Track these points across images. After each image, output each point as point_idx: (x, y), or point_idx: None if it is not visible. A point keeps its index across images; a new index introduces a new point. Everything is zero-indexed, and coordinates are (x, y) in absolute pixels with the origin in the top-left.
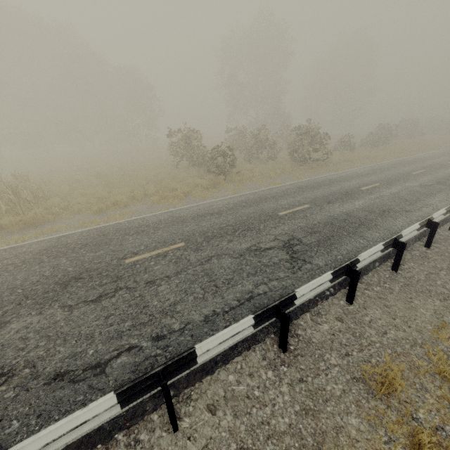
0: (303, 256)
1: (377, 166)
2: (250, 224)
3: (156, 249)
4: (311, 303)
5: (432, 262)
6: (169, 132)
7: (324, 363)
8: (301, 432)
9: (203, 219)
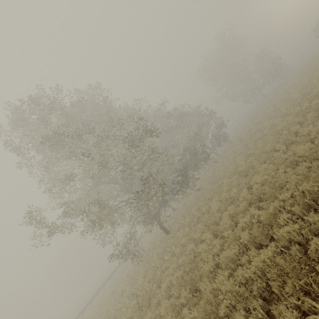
0: None
1: None
2: None
3: None
4: None
5: None
6: None
7: None
8: None
9: None
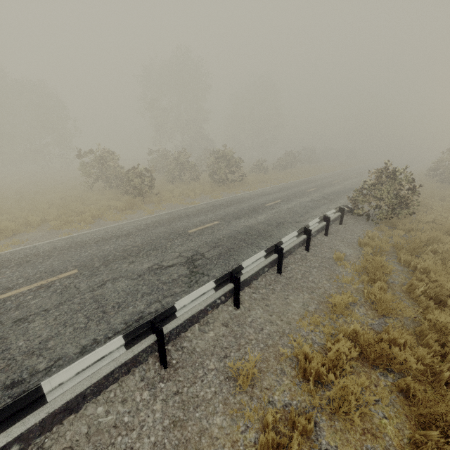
0: (202, 269)
1: (283, 185)
2: (157, 244)
3: (39, 280)
4: (201, 313)
5: (308, 263)
6: (79, 152)
7: (203, 369)
8: (165, 447)
9: (107, 242)
